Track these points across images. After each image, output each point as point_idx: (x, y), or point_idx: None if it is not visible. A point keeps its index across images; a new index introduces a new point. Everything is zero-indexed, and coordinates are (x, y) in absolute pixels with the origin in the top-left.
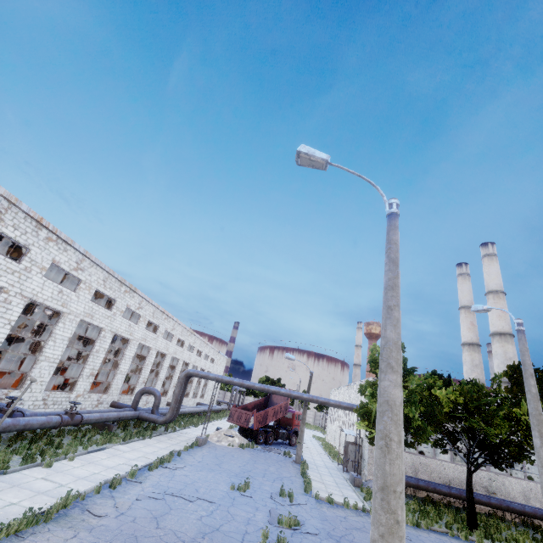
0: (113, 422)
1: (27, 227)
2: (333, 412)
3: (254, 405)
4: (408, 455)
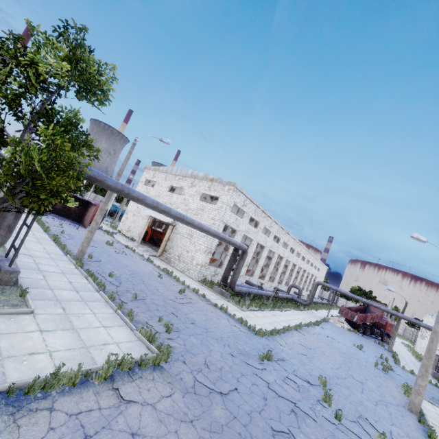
0: (284, 298)
1: (259, 214)
2: (425, 331)
3: (355, 308)
4: None
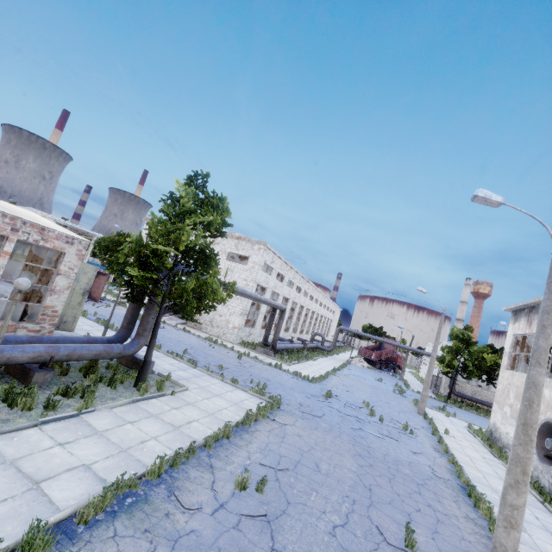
0: (310, 348)
1: (285, 268)
2: (427, 358)
3: (372, 347)
4: (470, 386)
